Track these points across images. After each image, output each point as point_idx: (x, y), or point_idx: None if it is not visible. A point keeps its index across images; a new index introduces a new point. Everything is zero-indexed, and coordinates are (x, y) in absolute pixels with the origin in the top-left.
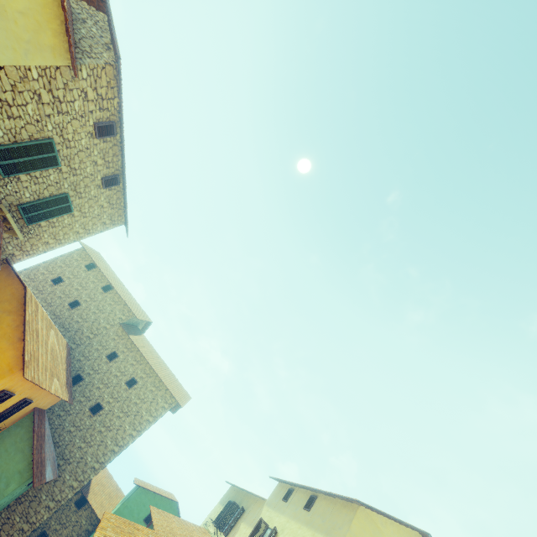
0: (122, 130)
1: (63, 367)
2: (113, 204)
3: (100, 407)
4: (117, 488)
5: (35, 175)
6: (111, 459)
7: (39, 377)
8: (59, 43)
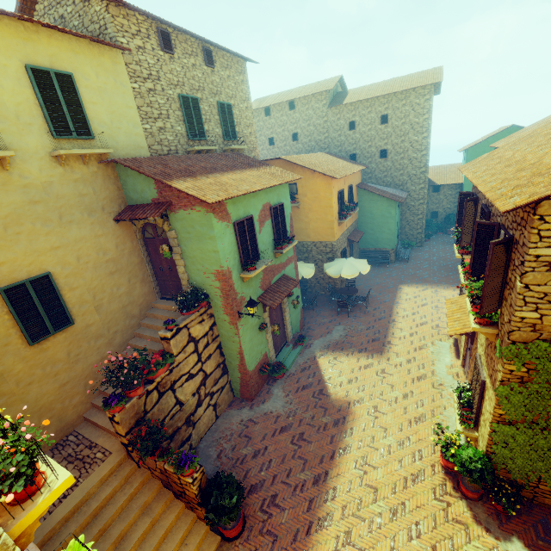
0: (166, 22)
1: (340, 161)
2: (227, 65)
3: (384, 151)
4: (451, 166)
5: (205, 119)
6: (427, 159)
7: (342, 174)
8: (107, 55)
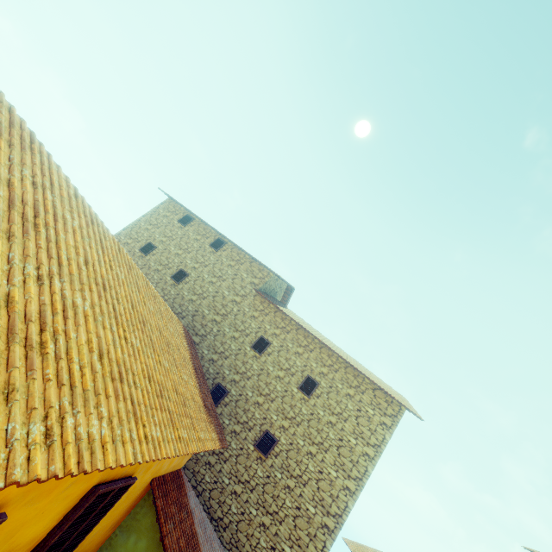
0: None
1: (187, 370)
2: None
3: (271, 439)
4: None
5: None
6: (327, 546)
7: (66, 422)
8: None
